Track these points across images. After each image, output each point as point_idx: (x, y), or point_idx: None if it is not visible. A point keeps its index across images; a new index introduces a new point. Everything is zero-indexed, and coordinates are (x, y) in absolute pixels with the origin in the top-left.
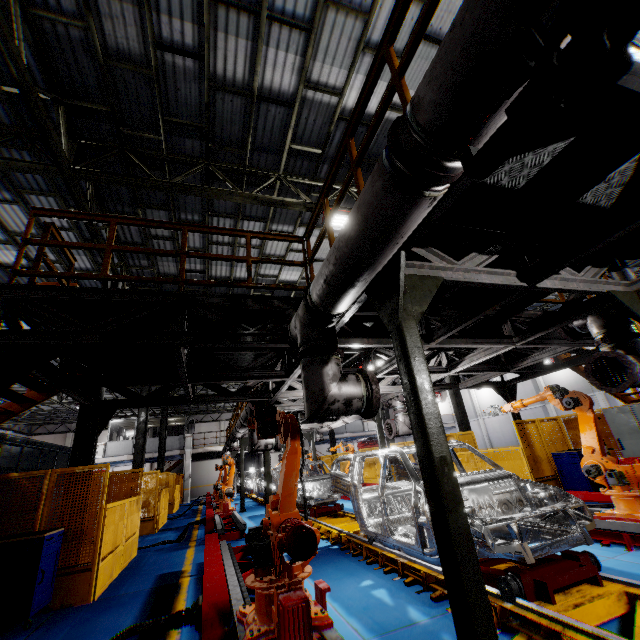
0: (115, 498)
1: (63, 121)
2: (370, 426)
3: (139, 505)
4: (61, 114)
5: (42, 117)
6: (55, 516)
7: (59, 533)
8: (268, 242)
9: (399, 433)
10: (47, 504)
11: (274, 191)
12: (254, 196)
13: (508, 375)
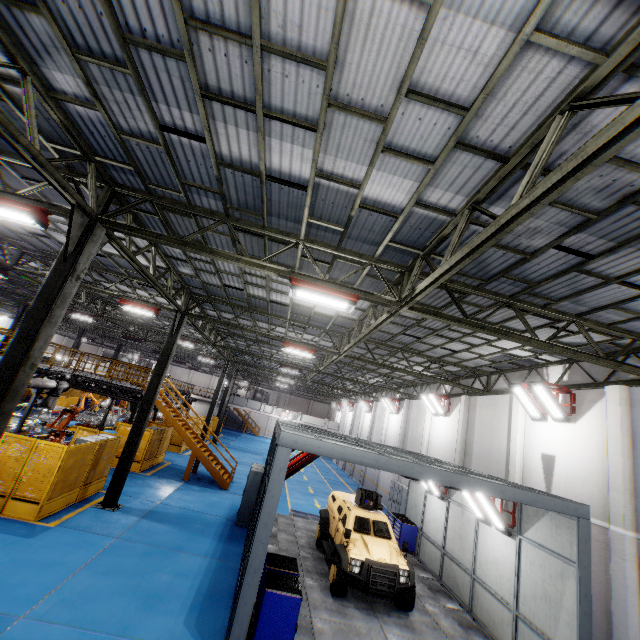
0: None
1: None
2: (266, 409)
3: None
4: None
5: None
6: None
7: None
8: (92, 304)
9: (102, 406)
10: None
11: None
12: None
13: (358, 408)
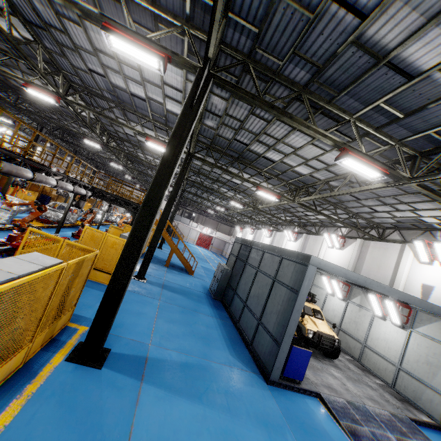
0: (32, 190)
1: (12, 93)
2: (193, 224)
3: (37, 195)
4: (11, 92)
5: (2, 98)
6: (2, 184)
7: (0, 187)
8: (92, 133)
9: (102, 210)
10: (1, 181)
11: (80, 123)
12: (64, 126)
13: (258, 233)
